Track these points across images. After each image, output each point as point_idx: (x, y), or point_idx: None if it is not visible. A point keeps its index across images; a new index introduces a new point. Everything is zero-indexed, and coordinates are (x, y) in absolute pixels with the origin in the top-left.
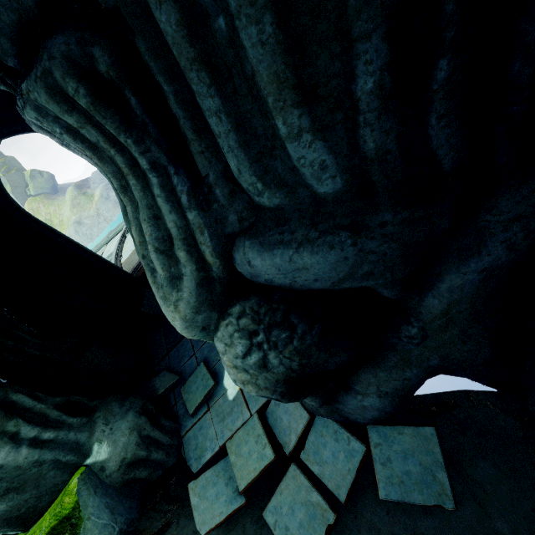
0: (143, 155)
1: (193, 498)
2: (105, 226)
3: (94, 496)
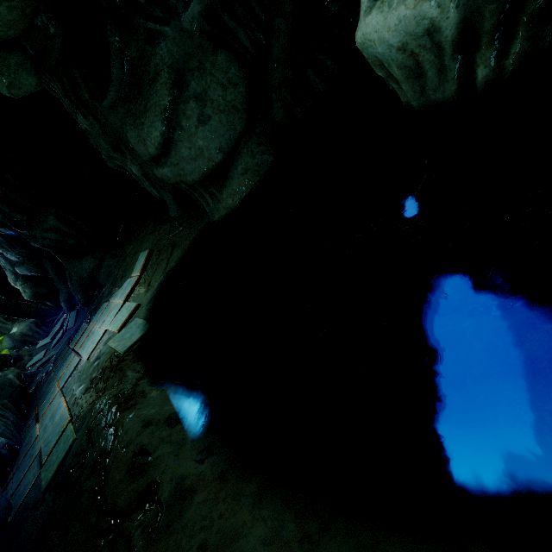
0: None
1: (40, 343)
2: None
3: (9, 338)
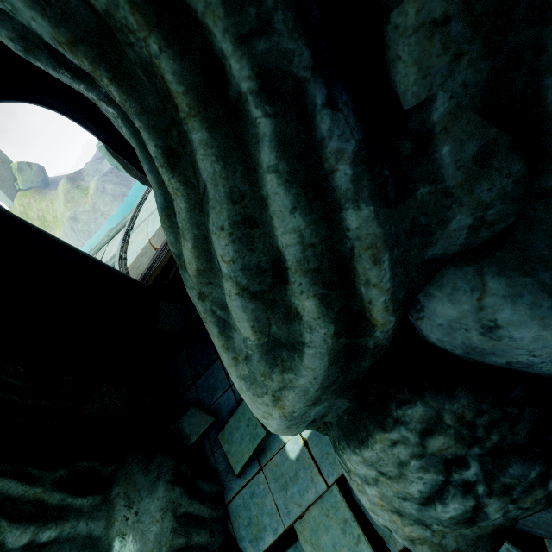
0: (244, 47)
1: None
2: (103, 221)
3: None
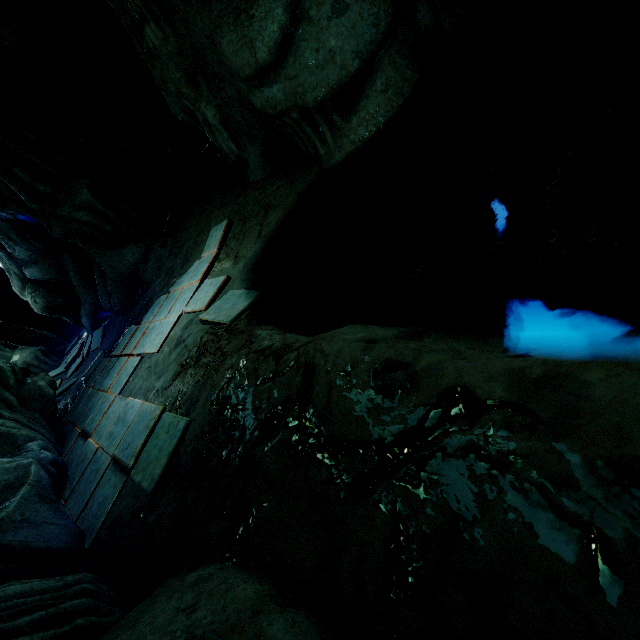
0: None
1: (50, 373)
2: None
3: None
